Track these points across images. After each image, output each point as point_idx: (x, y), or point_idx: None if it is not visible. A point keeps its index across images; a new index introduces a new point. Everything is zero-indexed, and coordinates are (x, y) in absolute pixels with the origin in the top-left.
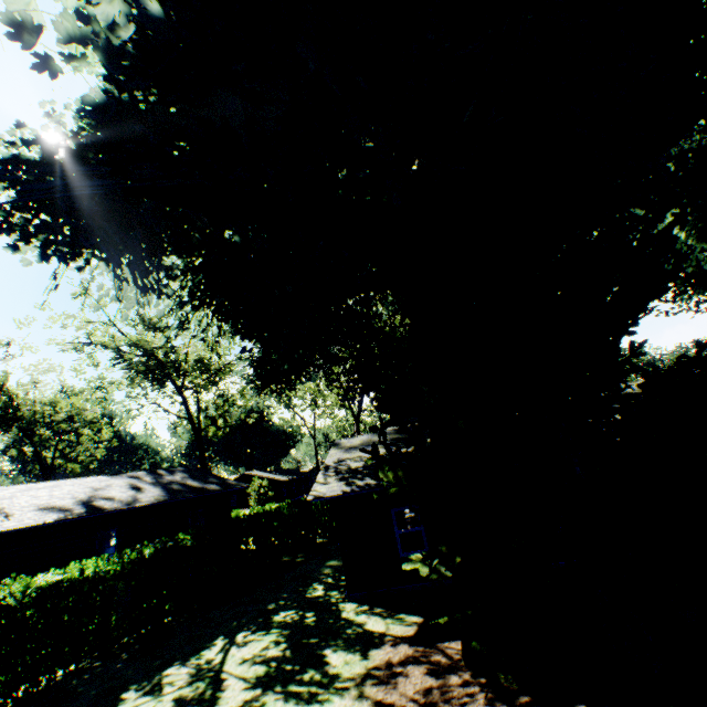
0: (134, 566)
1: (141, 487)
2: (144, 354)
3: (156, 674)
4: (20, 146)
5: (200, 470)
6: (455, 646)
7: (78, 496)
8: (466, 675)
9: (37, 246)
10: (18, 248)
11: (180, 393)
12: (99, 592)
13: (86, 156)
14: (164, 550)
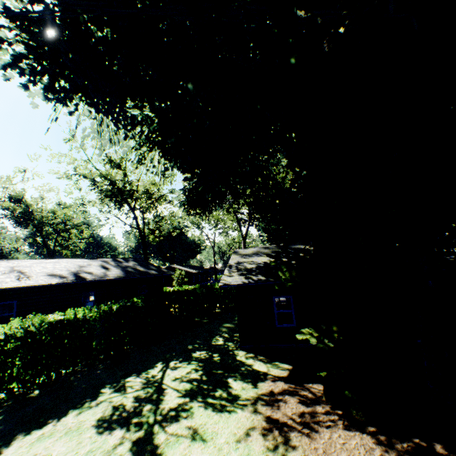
0: (106, 315)
1: (109, 268)
2: (110, 183)
3: (121, 380)
4: (26, 3)
5: (144, 261)
6: (317, 387)
7: (71, 270)
8: (327, 407)
9: (41, 88)
10: (27, 87)
11: (132, 212)
12: (86, 328)
13: (76, 11)
14: (124, 307)
